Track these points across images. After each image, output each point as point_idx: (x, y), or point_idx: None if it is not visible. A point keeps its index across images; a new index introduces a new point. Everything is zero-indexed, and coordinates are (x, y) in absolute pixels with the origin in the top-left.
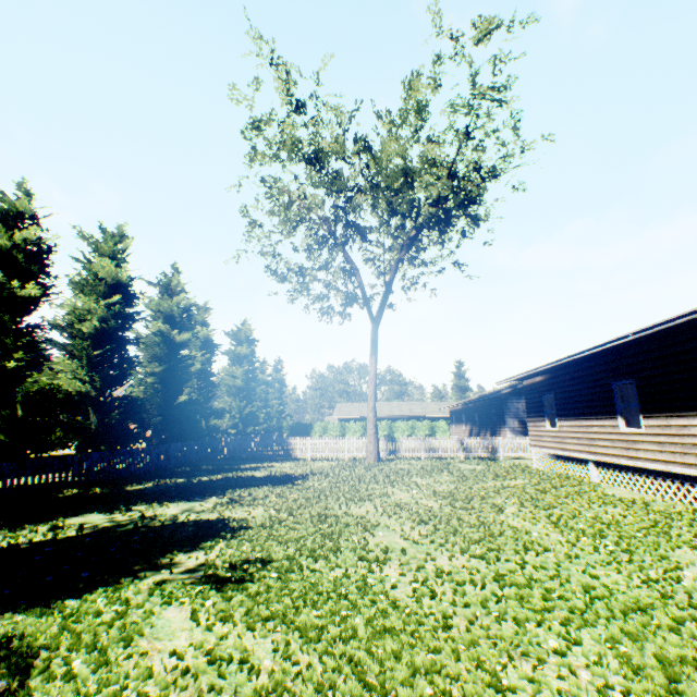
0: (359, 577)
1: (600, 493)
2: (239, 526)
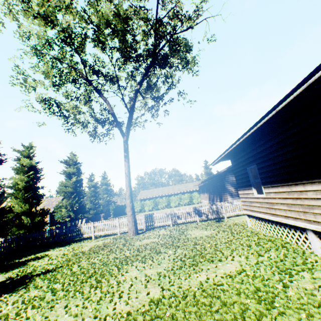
0: None
1: None
2: None
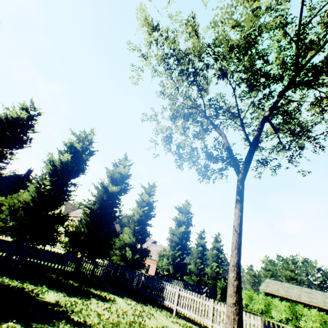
0: None
1: None
2: None
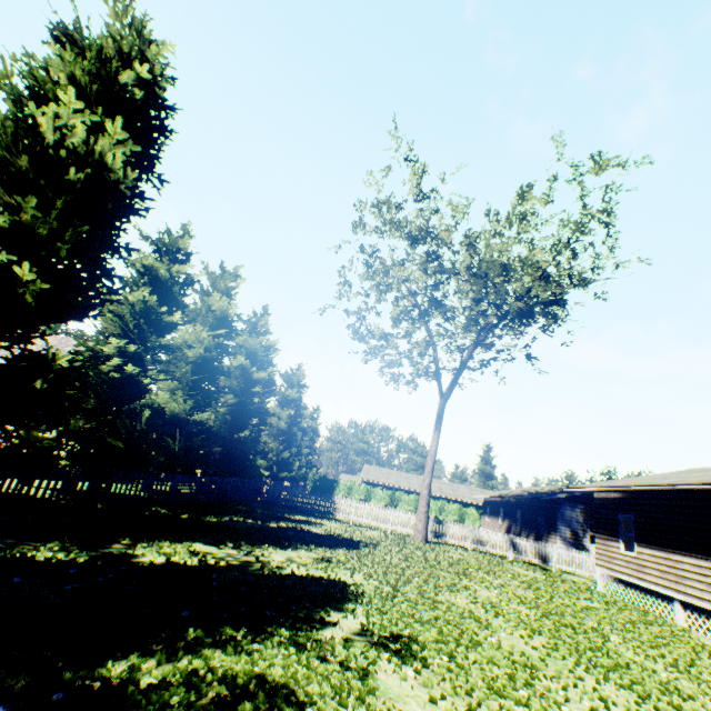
0: (525, 681)
1: (699, 642)
2: (358, 592)
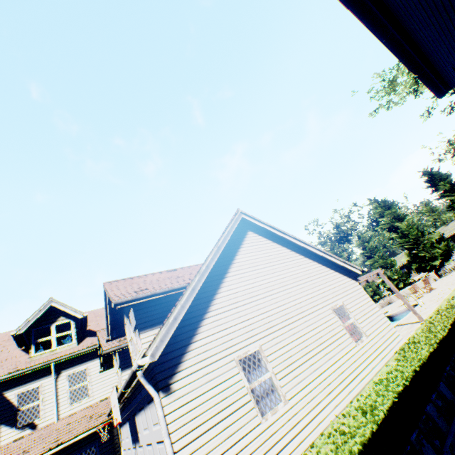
0: None
1: None
2: None
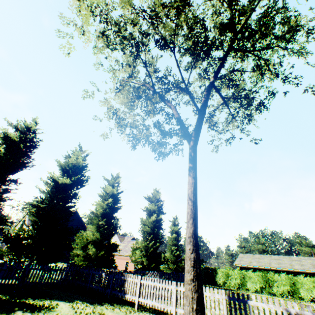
0: None
1: None
2: None
